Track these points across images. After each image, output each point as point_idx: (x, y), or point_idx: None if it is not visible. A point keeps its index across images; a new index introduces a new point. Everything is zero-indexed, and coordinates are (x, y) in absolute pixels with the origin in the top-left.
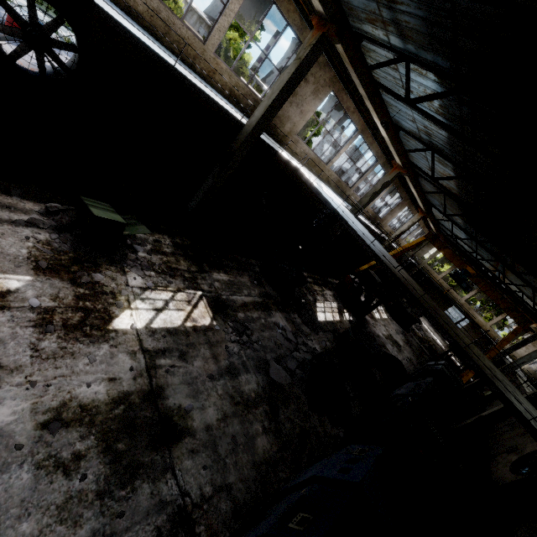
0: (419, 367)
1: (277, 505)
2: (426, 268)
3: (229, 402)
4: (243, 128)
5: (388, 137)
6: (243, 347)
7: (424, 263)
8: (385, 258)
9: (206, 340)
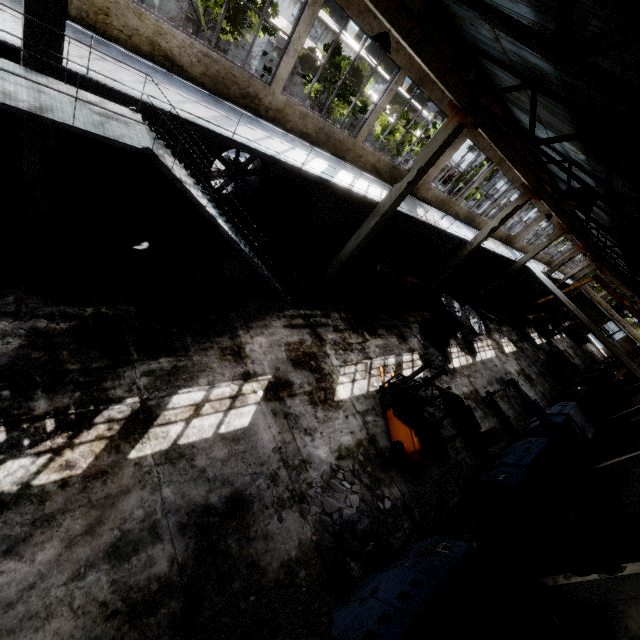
0: (585, 369)
1: (559, 397)
2: (586, 288)
3: (535, 374)
4: (515, 263)
5: (580, 243)
6: (527, 358)
7: (585, 286)
8: (579, 315)
9: (519, 355)
